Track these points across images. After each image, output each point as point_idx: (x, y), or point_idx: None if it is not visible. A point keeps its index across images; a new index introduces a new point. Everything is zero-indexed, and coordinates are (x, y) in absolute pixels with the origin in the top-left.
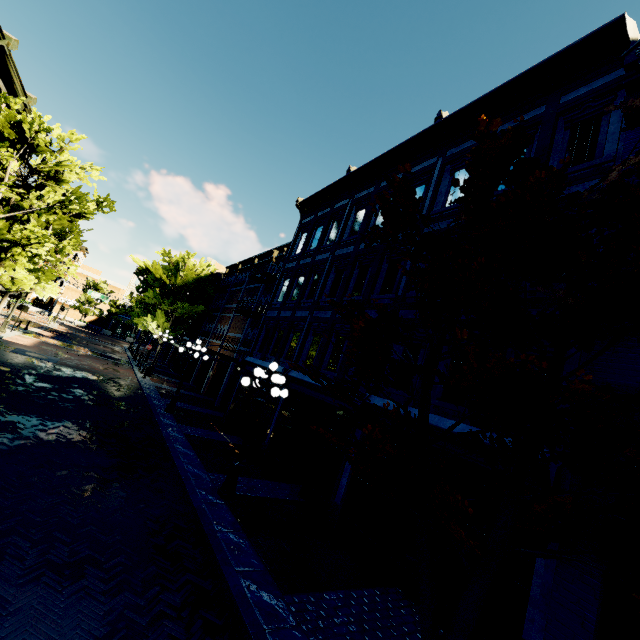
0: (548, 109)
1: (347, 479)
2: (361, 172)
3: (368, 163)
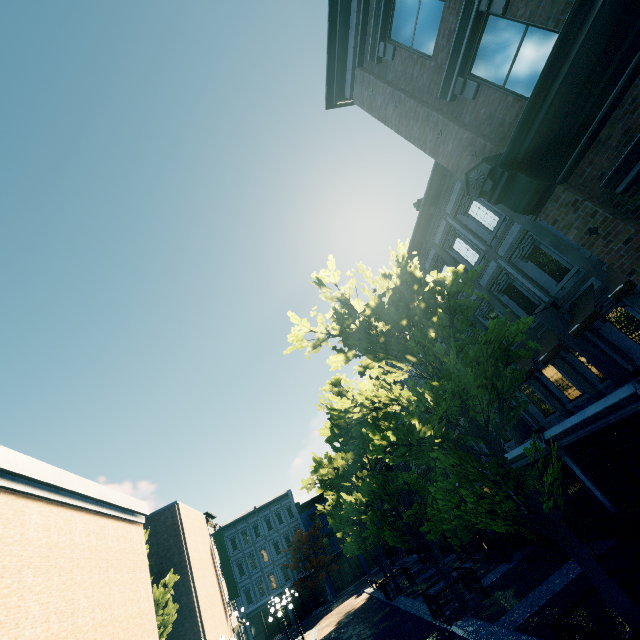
0: (281, 506)
1: (291, 610)
2: (227, 526)
3: (231, 523)
